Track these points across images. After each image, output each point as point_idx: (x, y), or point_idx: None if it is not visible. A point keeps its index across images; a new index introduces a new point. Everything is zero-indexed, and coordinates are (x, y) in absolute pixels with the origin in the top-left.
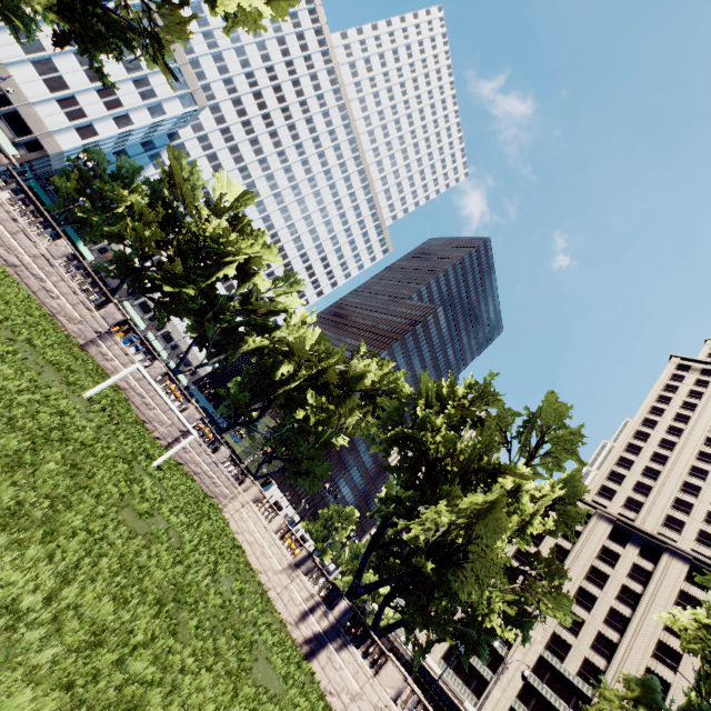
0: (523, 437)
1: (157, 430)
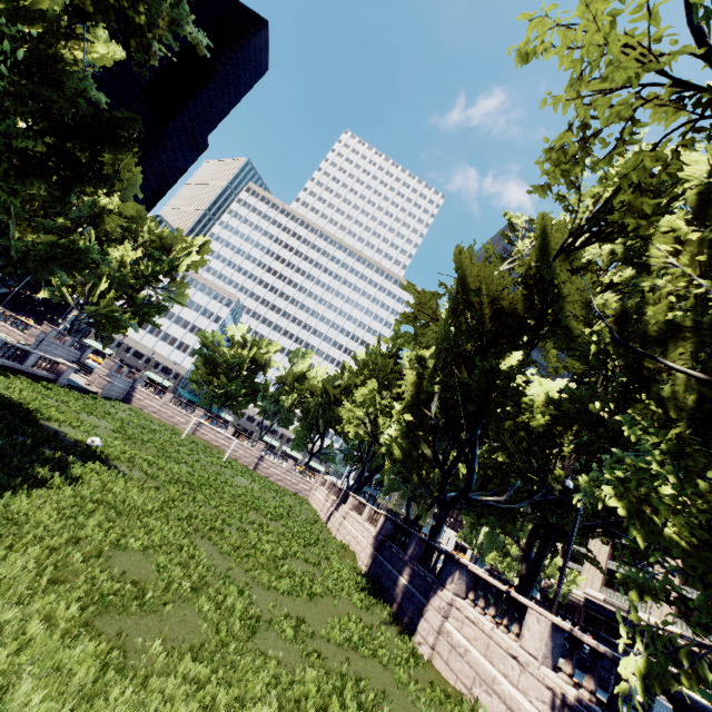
0: (409, 347)
1: (245, 462)
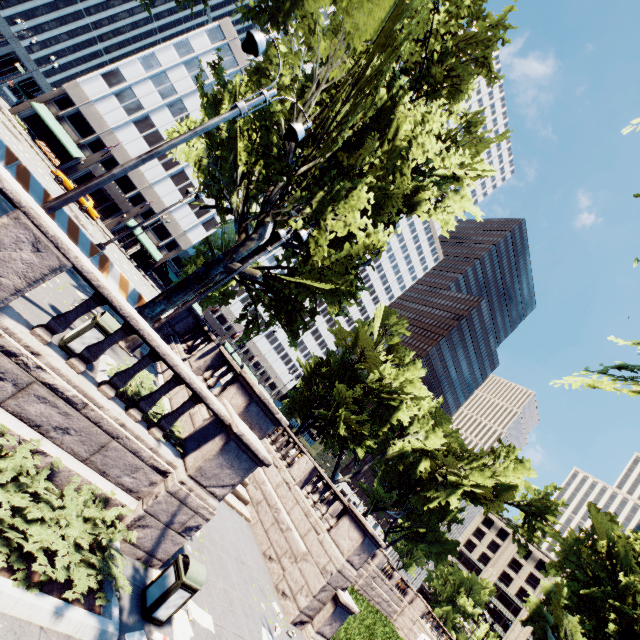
0: None
1: (356, 582)
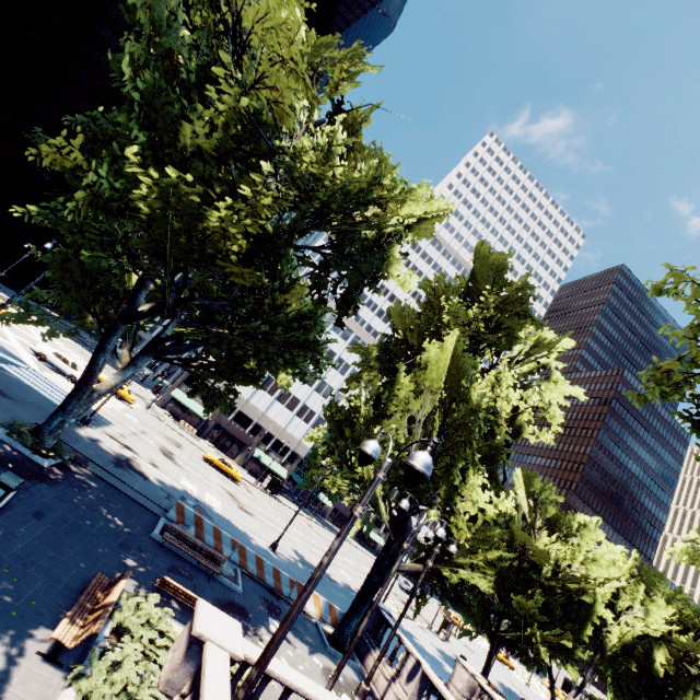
0: None
1: None
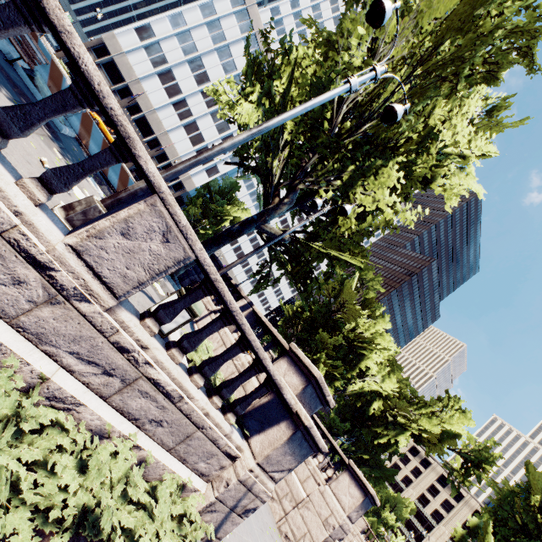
0: None
1: None
